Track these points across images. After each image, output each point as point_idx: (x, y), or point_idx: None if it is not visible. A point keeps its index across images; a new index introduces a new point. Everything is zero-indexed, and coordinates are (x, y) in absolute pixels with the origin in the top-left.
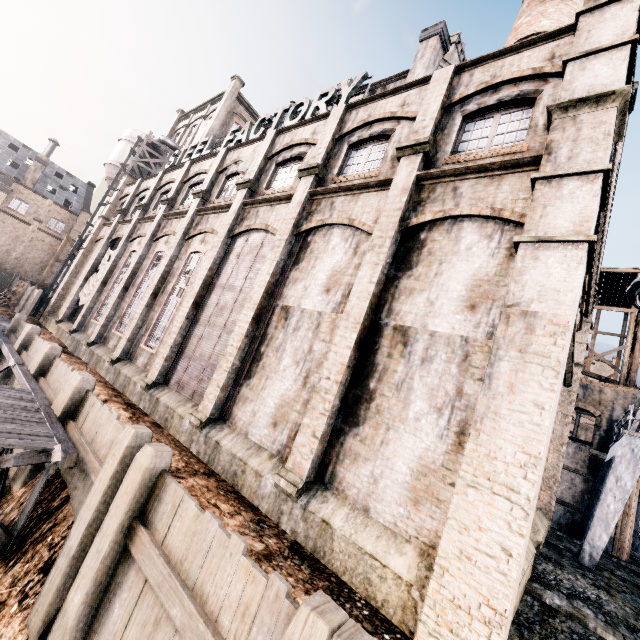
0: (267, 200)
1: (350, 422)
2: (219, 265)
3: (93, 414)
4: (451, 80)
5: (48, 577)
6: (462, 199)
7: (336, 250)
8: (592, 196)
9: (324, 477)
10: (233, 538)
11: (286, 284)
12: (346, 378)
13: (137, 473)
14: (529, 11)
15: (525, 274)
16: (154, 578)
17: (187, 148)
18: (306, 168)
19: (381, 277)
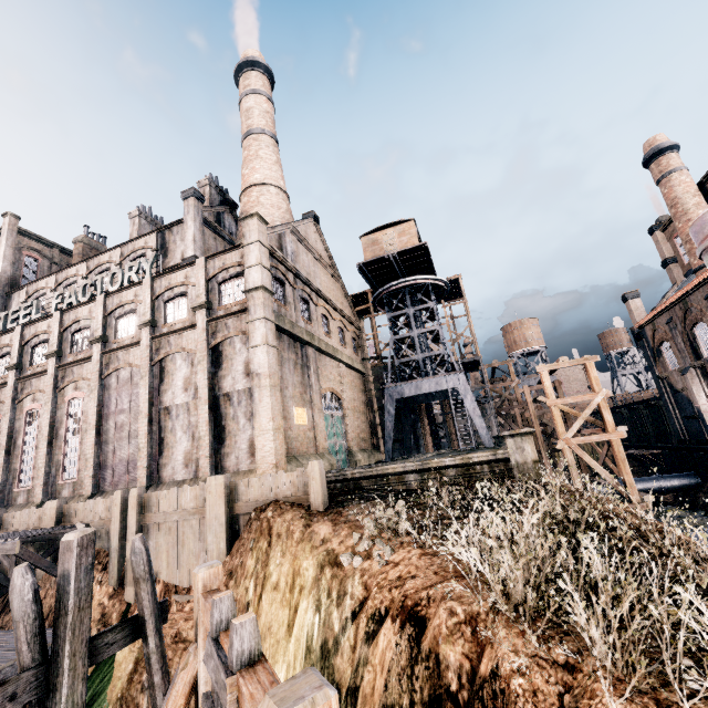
0: (122, 348)
1: (220, 443)
2: (103, 400)
3: (81, 510)
4: (206, 265)
5: (110, 565)
6: (230, 329)
7: (182, 367)
8: (264, 327)
9: (219, 471)
10: (184, 486)
11: (161, 395)
12: (211, 426)
13: (134, 499)
14: (246, 165)
15: (254, 360)
16: (162, 519)
17: (7, 313)
18: (142, 324)
19: (209, 375)
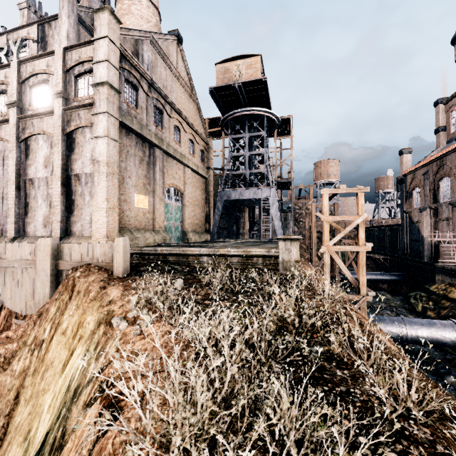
0: None
1: (70, 213)
2: None
3: None
4: (64, 56)
5: None
6: (82, 119)
7: (43, 147)
8: (106, 121)
9: (68, 233)
10: (24, 242)
11: (26, 168)
12: (63, 199)
13: None
14: None
15: (96, 149)
16: (6, 264)
17: None
18: (9, 104)
19: (63, 157)
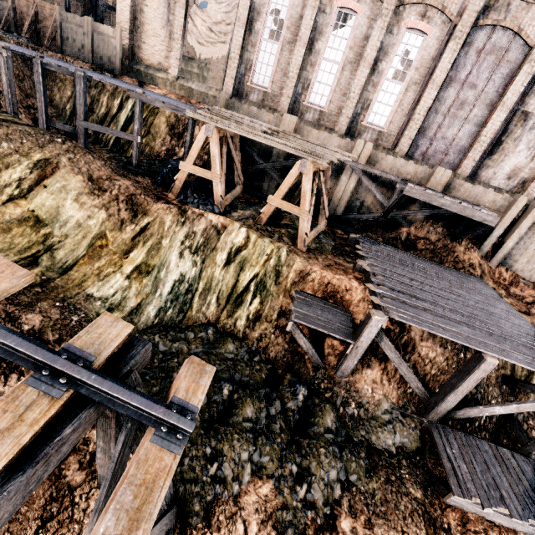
0: None
1: None
2: (455, 58)
3: (466, 189)
4: None
5: (485, 243)
6: None
7: None
8: None
9: None
10: None
11: (529, 94)
12: None
13: None
14: None
15: None
16: None
17: None
18: None
19: None
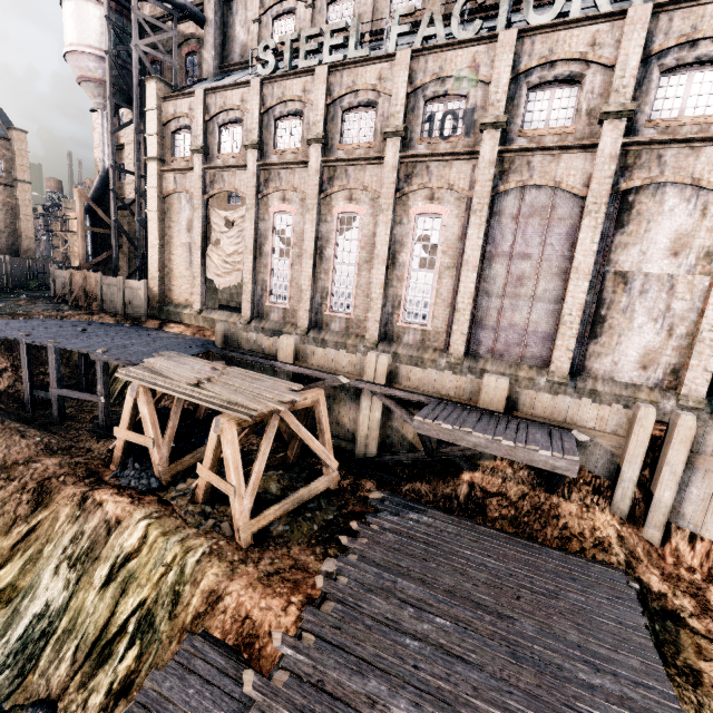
0: (546, 148)
1: None
2: (487, 231)
3: (544, 403)
4: None
5: (616, 493)
6: None
7: (676, 212)
8: None
9: (711, 392)
10: None
11: (612, 250)
12: None
13: (687, 431)
14: None
15: None
16: None
17: (296, 38)
18: (617, 111)
19: None
